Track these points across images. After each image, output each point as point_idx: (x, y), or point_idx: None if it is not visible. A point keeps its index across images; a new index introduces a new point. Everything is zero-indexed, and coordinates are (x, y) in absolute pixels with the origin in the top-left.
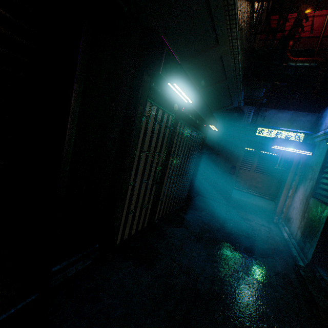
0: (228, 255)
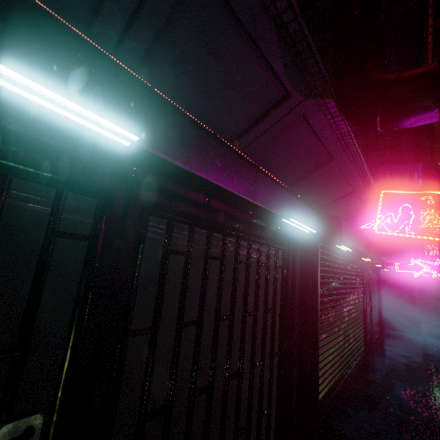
0: (438, 359)
